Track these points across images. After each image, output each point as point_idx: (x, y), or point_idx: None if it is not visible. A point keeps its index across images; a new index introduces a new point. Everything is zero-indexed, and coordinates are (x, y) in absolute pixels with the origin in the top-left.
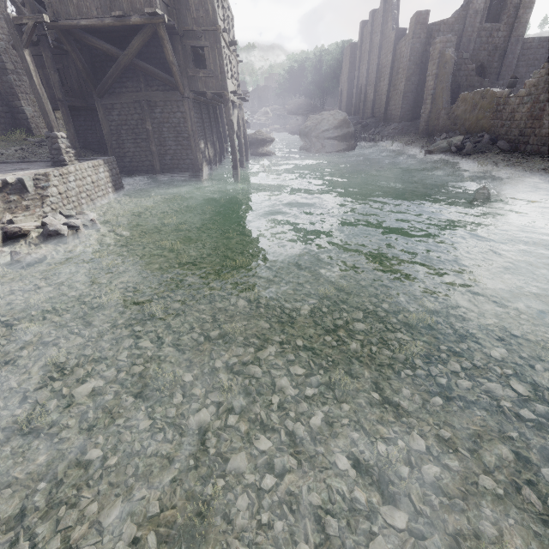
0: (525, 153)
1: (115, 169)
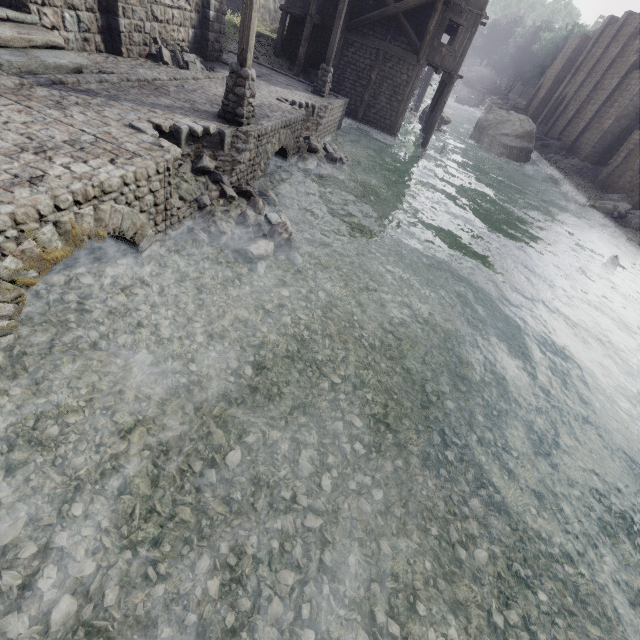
0: None
1: (344, 110)
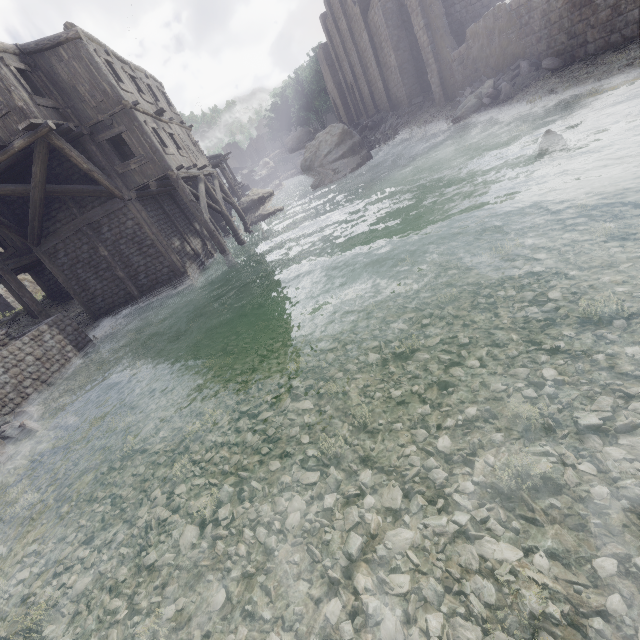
0: (589, 58)
1: (70, 325)
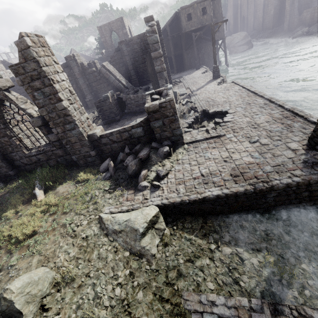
0: None
1: None
